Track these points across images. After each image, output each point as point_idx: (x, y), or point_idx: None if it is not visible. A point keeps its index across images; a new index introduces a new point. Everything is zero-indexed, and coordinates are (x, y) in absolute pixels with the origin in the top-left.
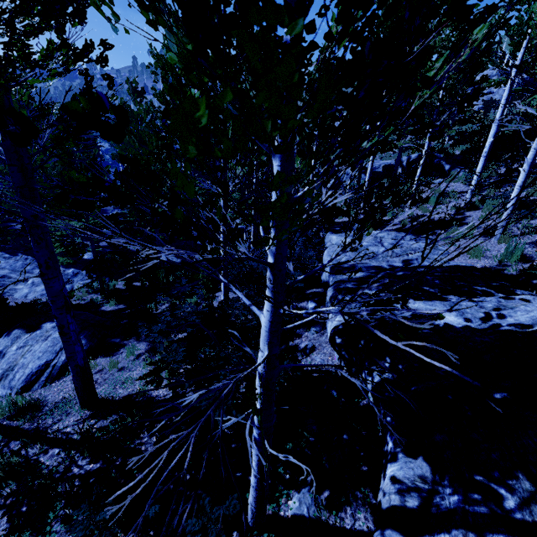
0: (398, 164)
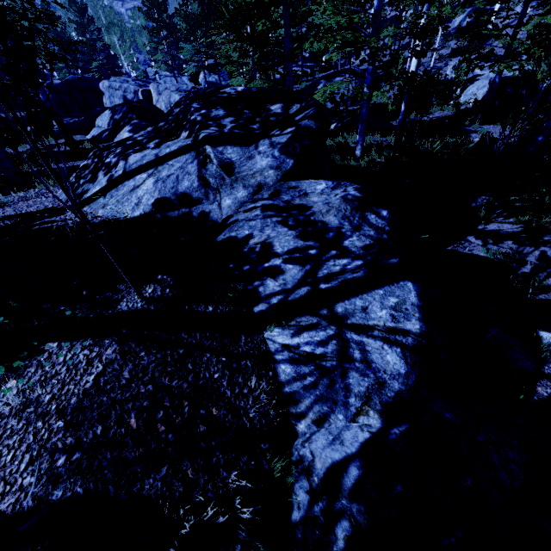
0: None
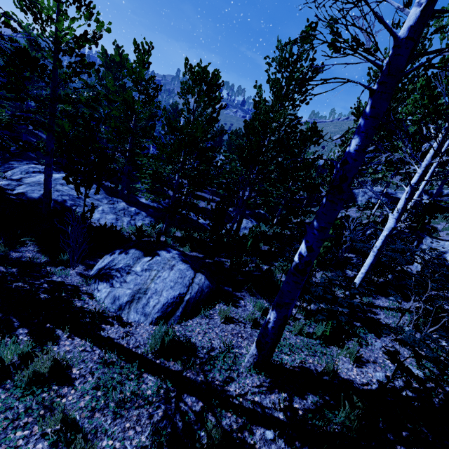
0: (437, 194)
